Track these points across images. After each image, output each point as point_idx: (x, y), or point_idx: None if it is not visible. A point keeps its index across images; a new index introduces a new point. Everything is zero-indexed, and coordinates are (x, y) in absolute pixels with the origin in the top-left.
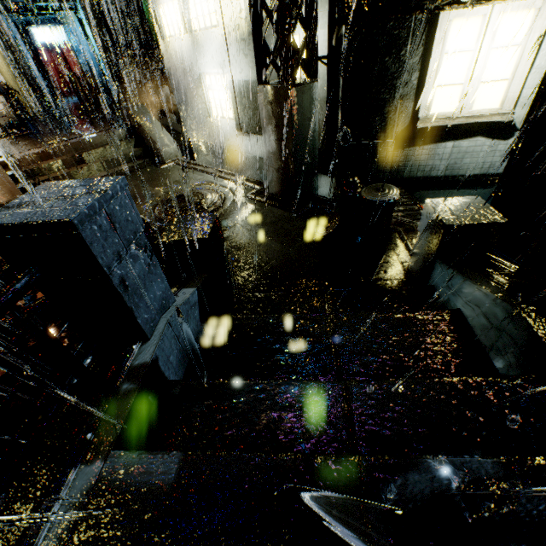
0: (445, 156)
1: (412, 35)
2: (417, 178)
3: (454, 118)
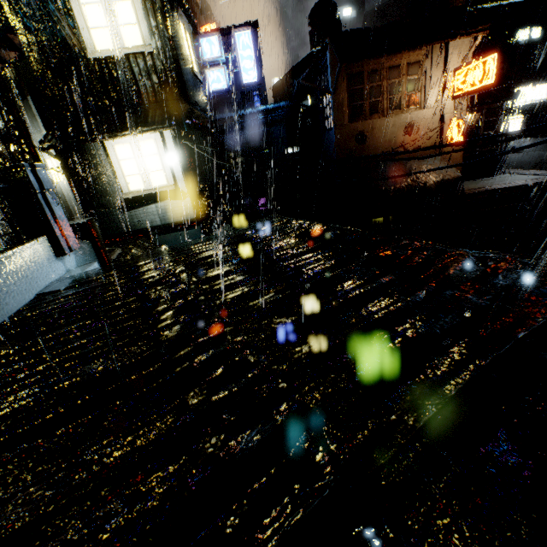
0: (156, 213)
1: (98, 153)
2: (146, 229)
3: (142, 191)
